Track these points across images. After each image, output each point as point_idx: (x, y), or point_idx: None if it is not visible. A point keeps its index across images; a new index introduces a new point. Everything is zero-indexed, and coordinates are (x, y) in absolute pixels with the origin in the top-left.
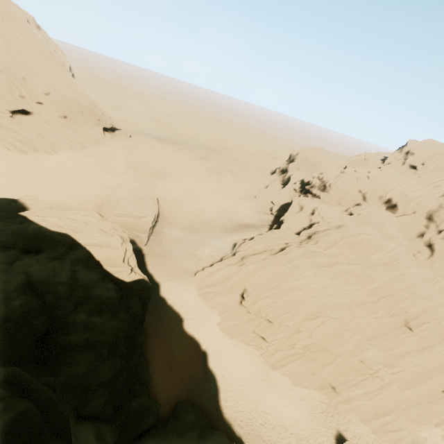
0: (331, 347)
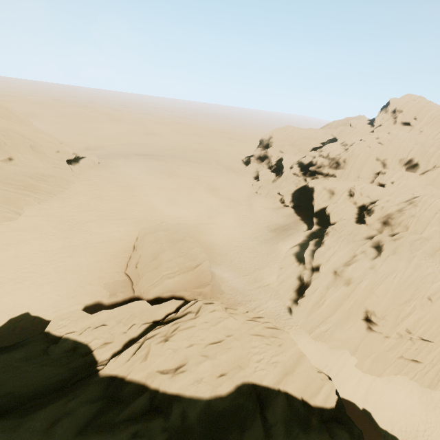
0: None
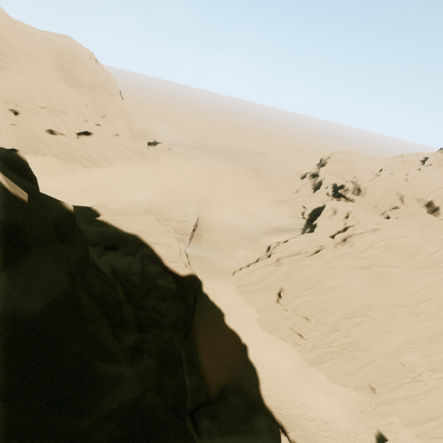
0: (370, 347)
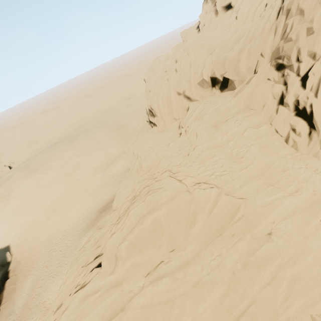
0: None
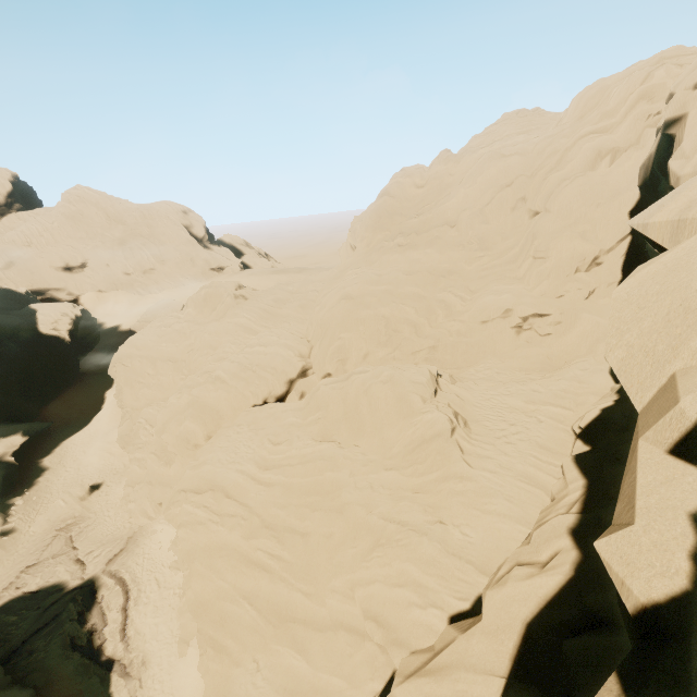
0: (126, 397)
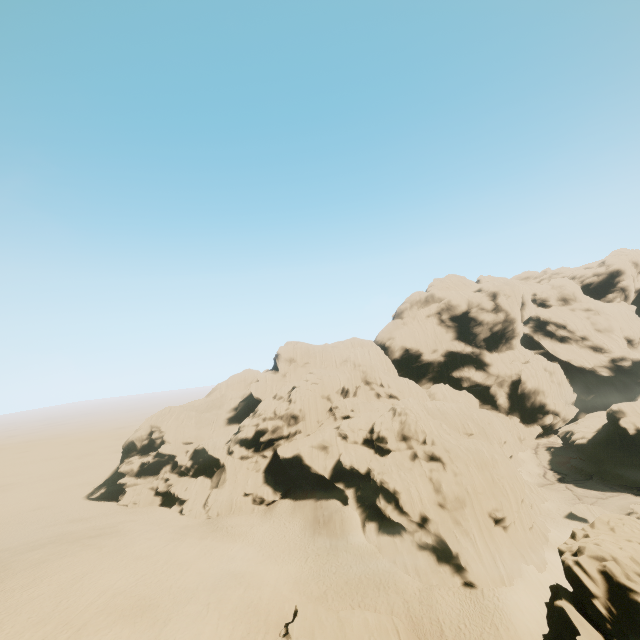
0: None
